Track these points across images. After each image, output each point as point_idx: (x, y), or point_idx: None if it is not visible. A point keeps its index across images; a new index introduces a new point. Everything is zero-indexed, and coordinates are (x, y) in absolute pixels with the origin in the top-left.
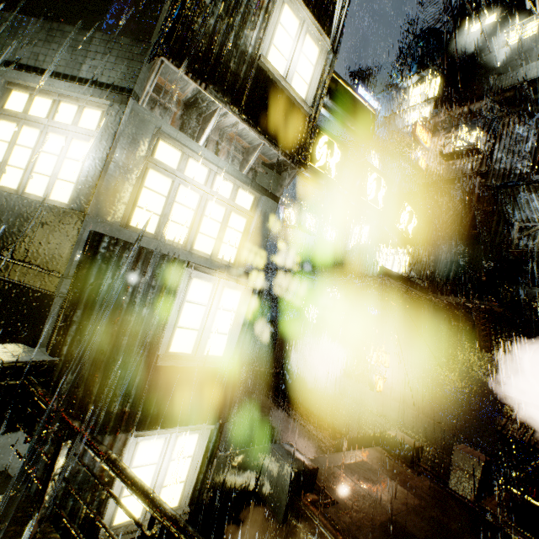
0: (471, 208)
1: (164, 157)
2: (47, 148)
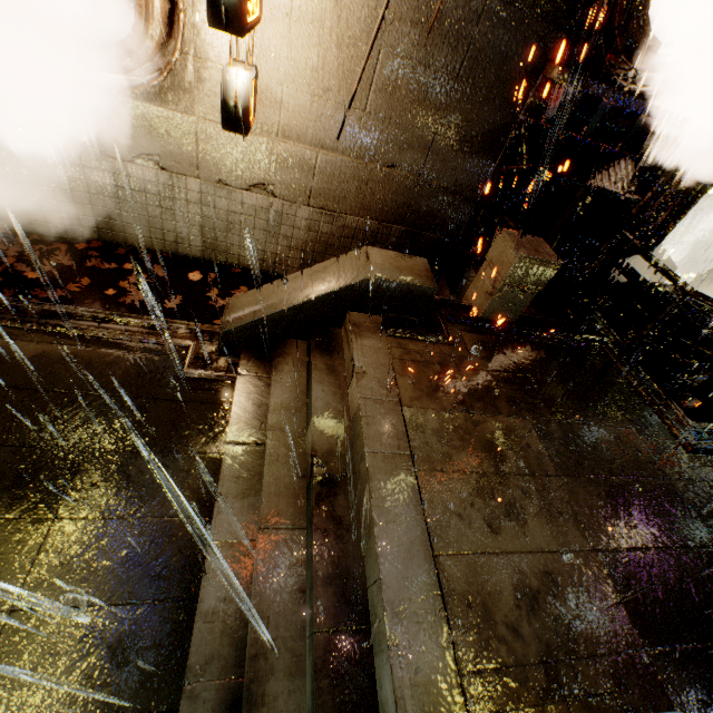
0: None
1: None
2: None
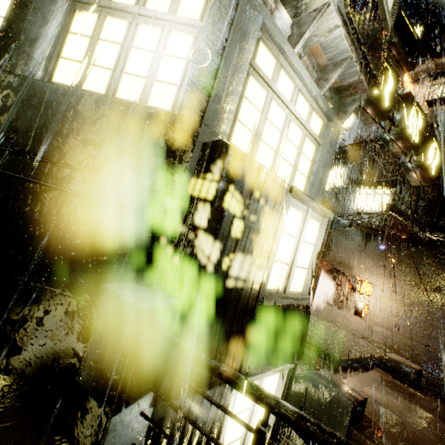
0: None
1: (262, 63)
2: (139, 43)
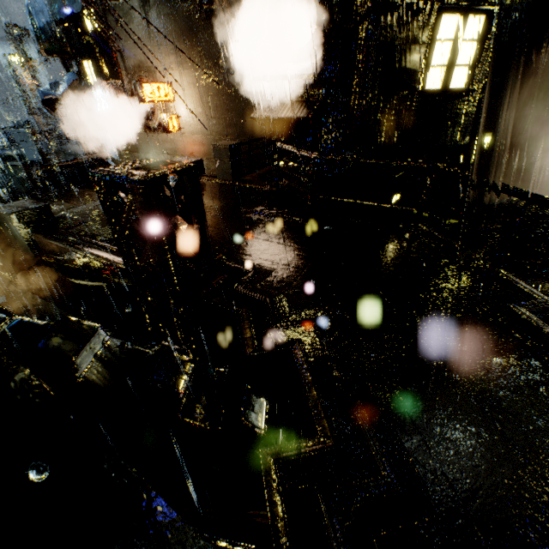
0: None
1: None
2: None
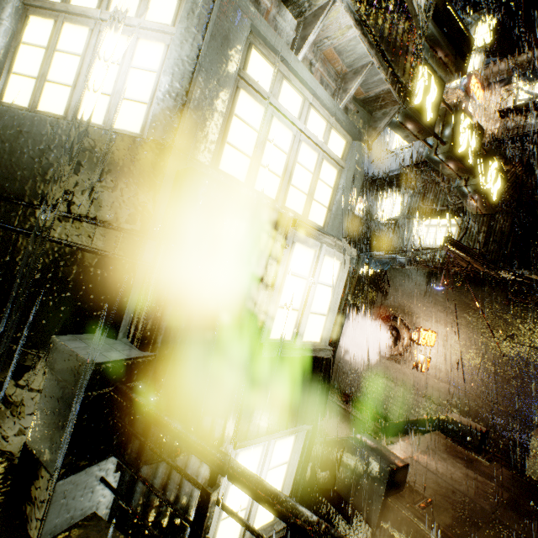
0: (533, 171)
1: (257, 73)
2: (102, 54)
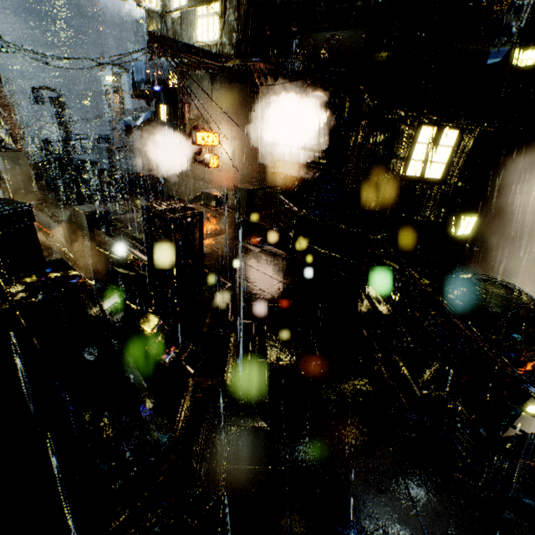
0: None
1: None
2: None
